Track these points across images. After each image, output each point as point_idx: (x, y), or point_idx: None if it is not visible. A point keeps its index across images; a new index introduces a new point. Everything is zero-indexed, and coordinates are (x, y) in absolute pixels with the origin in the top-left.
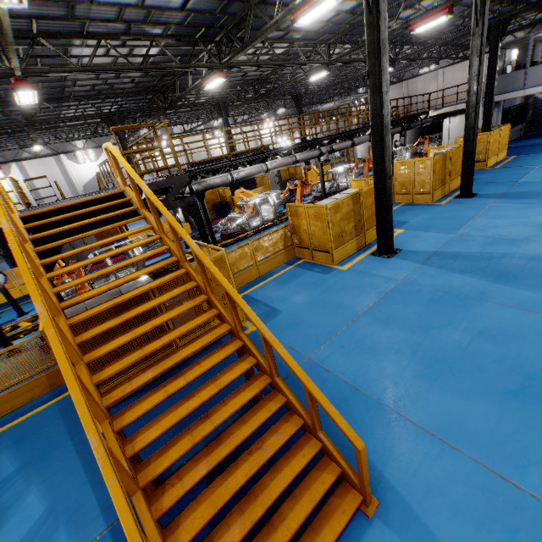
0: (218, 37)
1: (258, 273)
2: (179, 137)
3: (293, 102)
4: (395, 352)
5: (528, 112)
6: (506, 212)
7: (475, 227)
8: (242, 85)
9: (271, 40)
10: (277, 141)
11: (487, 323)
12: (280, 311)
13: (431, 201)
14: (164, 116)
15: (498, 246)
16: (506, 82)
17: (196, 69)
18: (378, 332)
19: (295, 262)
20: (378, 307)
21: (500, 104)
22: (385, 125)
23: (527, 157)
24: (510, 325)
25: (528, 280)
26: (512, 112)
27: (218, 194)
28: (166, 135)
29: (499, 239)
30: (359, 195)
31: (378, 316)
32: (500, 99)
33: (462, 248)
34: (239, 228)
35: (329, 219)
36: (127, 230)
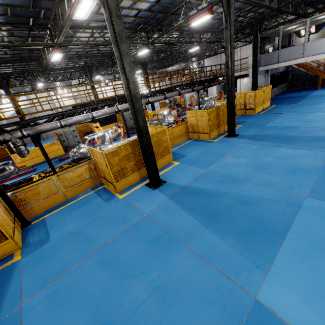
0: (48, 25)
1: (65, 197)
2: (12, 96)
3: (152, 66)
4: (84, 307)
5: (290, 76)
6: (246, 151)
7: (221, 164)
8: (102, 56)
9: (98, 27)
10: (103, 97)
11: (171, 274)
12: (49, 240)
13: (209, 139)
14: (57, 74)
15: (225, 185)
16: (268, 58)
17: (33, 47)
18: (91, 276)
19: (97, 188)
20: (112, 244)
21: (268, 71)
22: (134, 96)
23: (281, 106)
24: (185, 280)
25: (225, 224)
26: (278, 76)
27: (88, 126)
28: (65, 86)
29: (229, 177)
30: (137, 141)
31: (105, 255)
32: (265, 69)
33: (203, 184)
34: (83, 155)
35: (107, 162)
36: (13, 154)
